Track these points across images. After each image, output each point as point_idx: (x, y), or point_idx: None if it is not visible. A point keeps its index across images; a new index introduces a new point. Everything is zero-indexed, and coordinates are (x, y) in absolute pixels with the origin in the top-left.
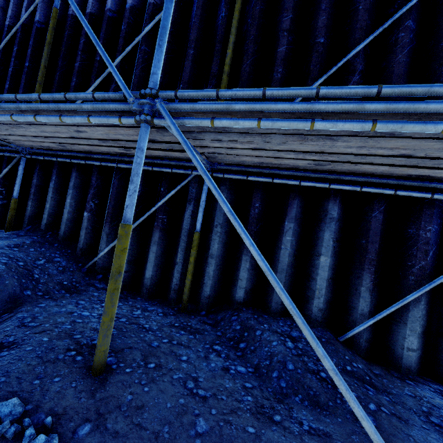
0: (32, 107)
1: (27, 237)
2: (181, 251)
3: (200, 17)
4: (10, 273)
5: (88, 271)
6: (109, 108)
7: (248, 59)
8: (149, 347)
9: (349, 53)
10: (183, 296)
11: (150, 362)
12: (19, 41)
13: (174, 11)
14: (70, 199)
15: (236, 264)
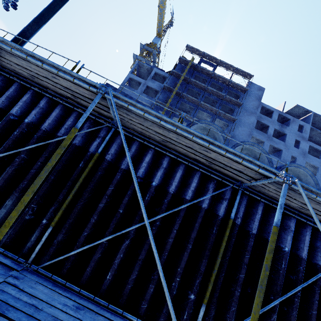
0: None
1: None
2: None
3: (67, 158)
4: None
5: None
6: None
7: (82, 201)
8: None
9: (128, 228)
10: None
11: None
12: None
13: (54, 144)
14: None
15: None
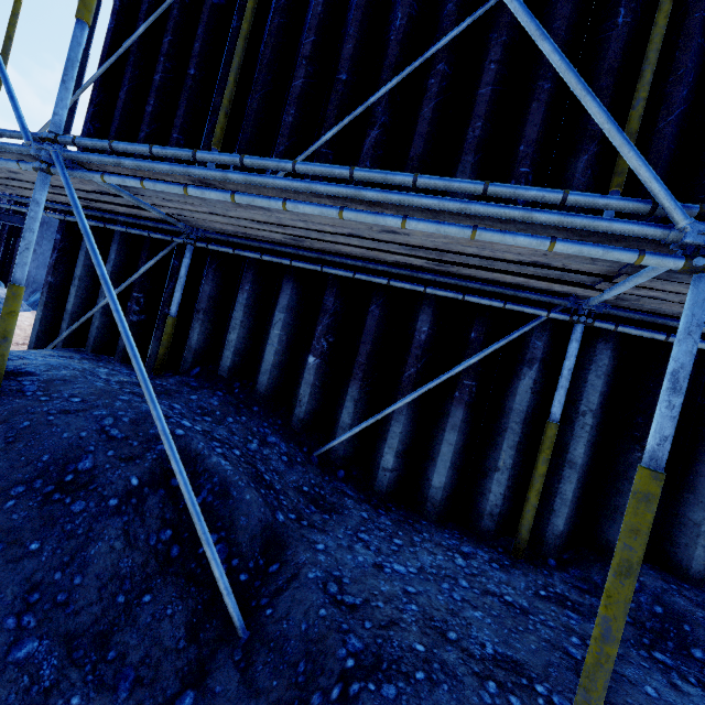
0: (393, 199)
1: (207, 391)
2: (508, 449)
3: (567, 20)
4: (242, 478)
5: (322, 463)
6: (607, 228)
7: (669, 112)
8: (575, 662)
9: None
10: (520, 532)
11: (617, 704)
12: (174, 26)
13: None
14: (280, 329)
15: (614, 483)
